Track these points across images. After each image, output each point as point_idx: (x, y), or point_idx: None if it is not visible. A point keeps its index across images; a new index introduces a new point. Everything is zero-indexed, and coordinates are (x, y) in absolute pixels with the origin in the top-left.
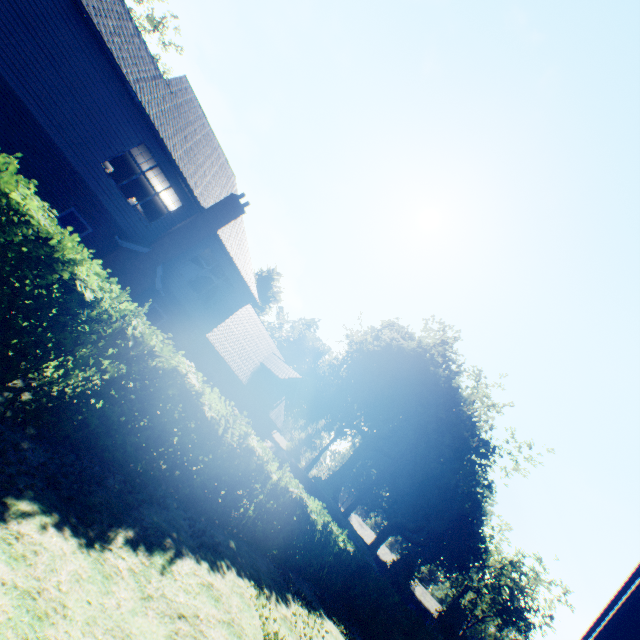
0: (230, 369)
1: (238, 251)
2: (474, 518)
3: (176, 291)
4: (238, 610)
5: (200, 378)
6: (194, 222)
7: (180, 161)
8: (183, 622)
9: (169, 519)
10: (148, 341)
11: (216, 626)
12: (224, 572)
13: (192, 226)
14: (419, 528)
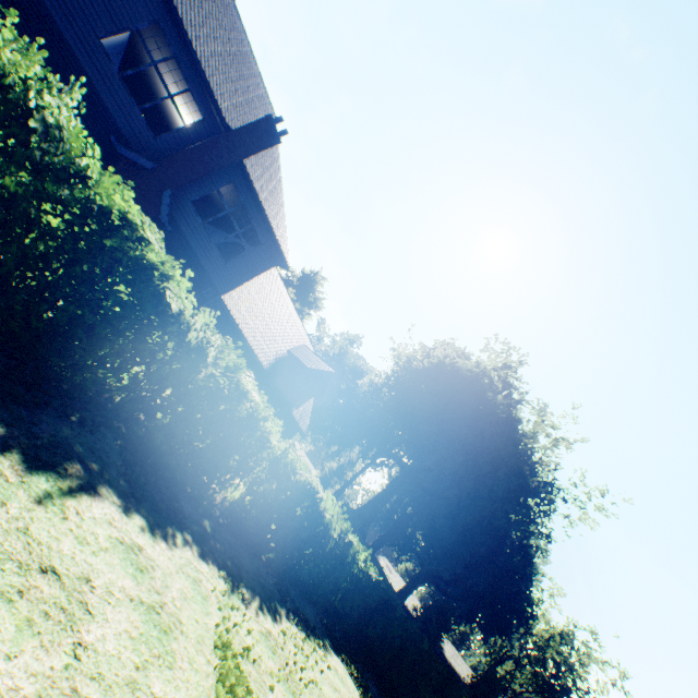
0: (248, 345)
1: (270, 198)
2: (523, 575)
3: (188, 232)
4: (180, 596)
5: (182, 284)
6: (215, 141)
7: (203, 58)
8: (47, 580)
9: (94, 447)
10: (76, 150)
11: (121, 604)
12: (174, 544)
13: (212, 146)
14: (456, 580)
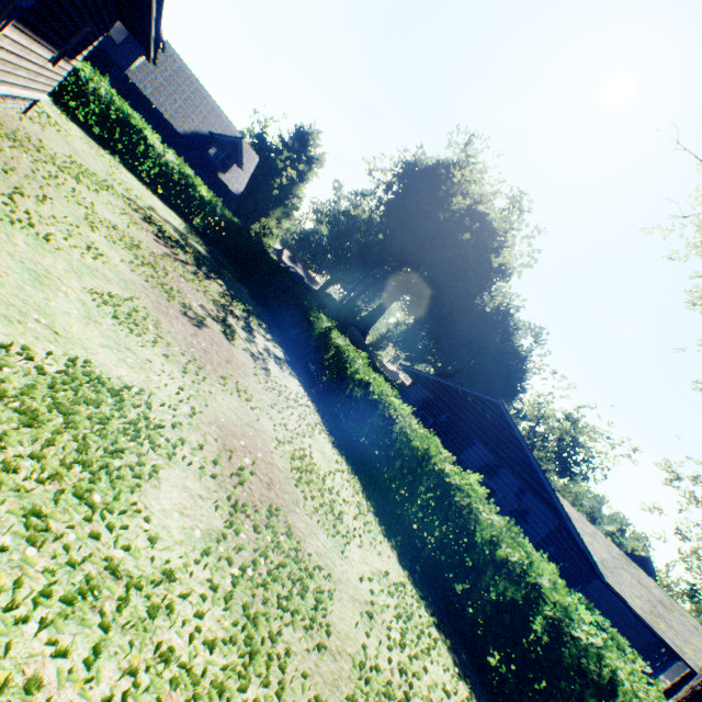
0: (158, 112)
1: None
2: (503, 350)
3: None
4: None
5: None
6: None
7: None
8: None
9: None
10: None
11: None
12: None
13: None
14: (456, 372)
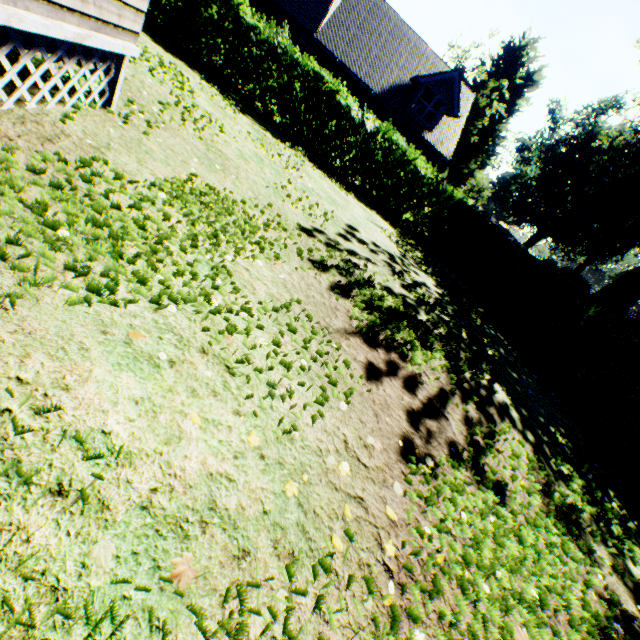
0: (350, 74)
1: None
2: None
3: None
4: (153, 49)
5: None
6: None
7: None
8: None
9: None
10: None
11: None
12: (174, 58)
13: None
14: None
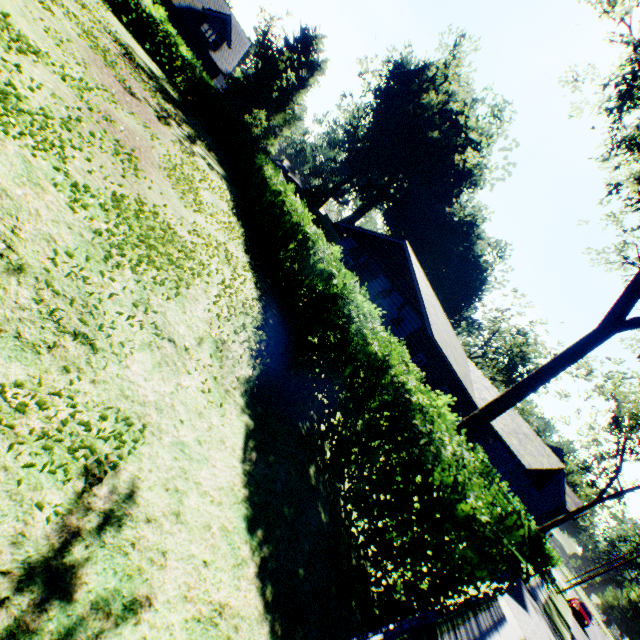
0: None
1: None
2: (464, 258)
3: None
4: None
5: None
6: None
7: None
8: None
9: None
10: None
11: None
12: None
13: None
14: None
